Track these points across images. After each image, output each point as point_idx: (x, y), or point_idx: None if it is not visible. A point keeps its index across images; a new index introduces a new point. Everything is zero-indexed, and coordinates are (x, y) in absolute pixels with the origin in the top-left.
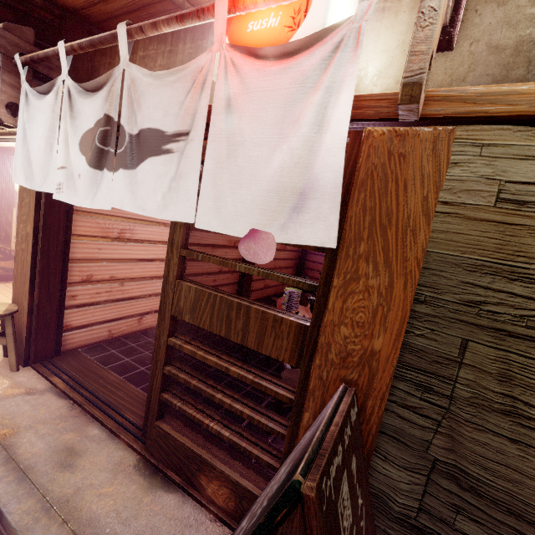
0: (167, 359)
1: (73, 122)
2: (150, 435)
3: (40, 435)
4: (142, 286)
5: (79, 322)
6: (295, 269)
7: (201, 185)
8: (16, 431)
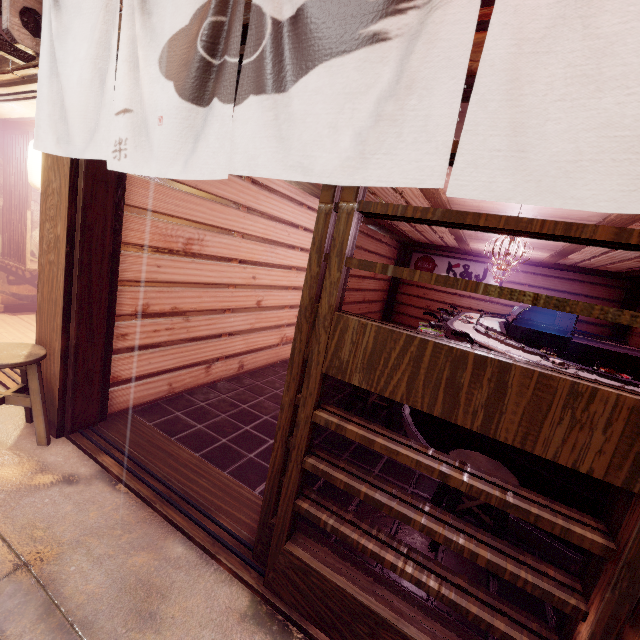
0: (308, 445)
1: (147, 20)
2: (273, 563)
3: (95, 557)
4: (212, 322)
5: (131, 372)
6: (384, 304)
7: (472, 99)
8: (56, 552)
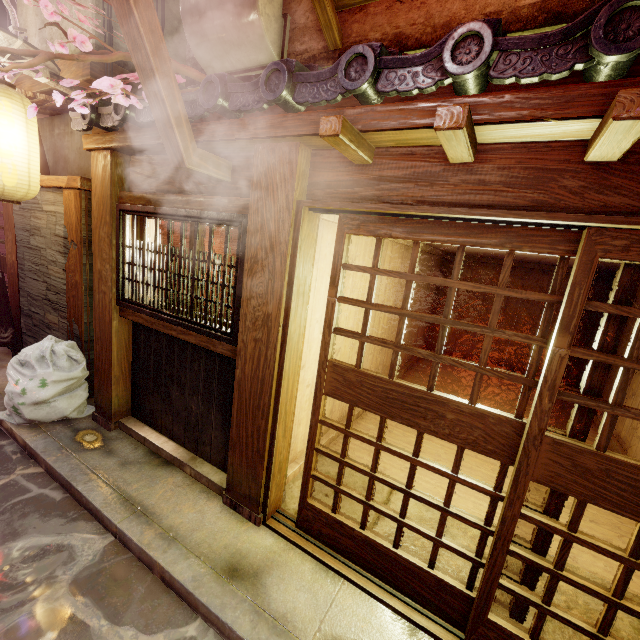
0: None
1: None
2: None
3: None
4: None
5: None
6: None
7: None
8: None
